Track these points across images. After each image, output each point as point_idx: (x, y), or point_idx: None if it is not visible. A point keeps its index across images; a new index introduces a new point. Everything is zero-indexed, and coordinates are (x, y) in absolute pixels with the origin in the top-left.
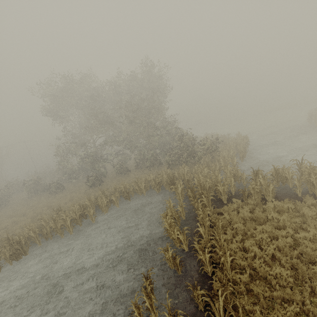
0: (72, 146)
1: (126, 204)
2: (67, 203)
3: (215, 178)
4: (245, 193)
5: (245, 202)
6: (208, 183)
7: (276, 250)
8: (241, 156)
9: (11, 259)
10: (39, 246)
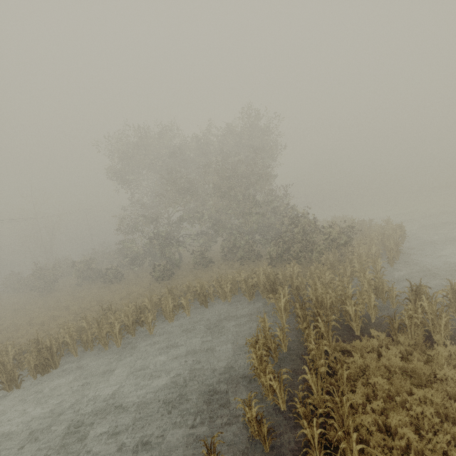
0: (140, 220)
1: (200, 313)
2: (122, 300)
3: (342, 289)
4: (394, 324)
5: (394, 338)
6: (330, 297)
7: (451, 444)
8: (390, 257)
9: (36, 372)
10: (75, 358)
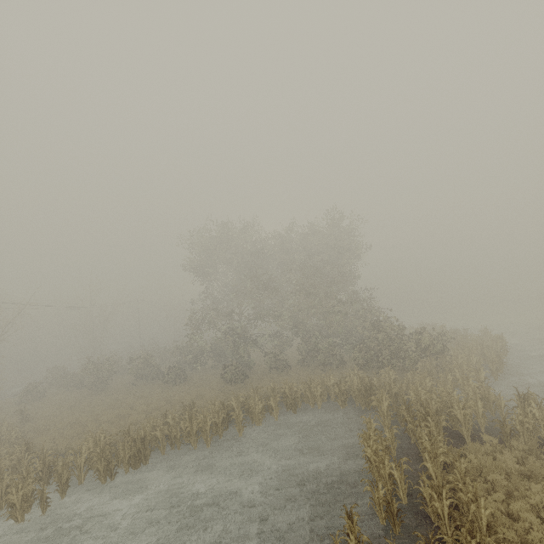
0: (212, 315)
1: (289, 418)
2: (195, 401)
3: (446, 395)
4: (505, 429)
5: (507, 445)
6: (435, 402)
7: None
8: (493, 369)
9: (129, 464)
10: (161, 455)
